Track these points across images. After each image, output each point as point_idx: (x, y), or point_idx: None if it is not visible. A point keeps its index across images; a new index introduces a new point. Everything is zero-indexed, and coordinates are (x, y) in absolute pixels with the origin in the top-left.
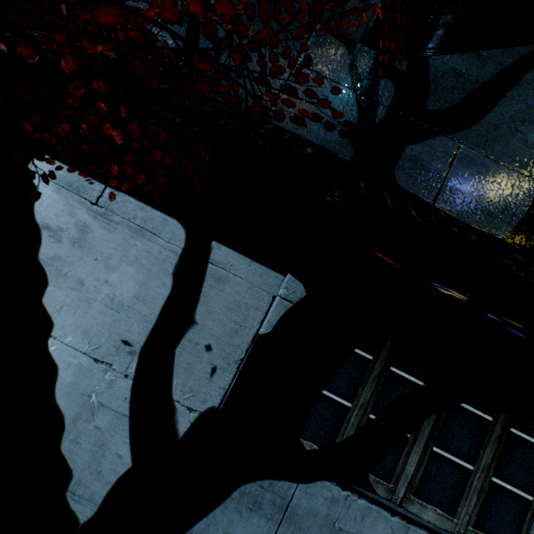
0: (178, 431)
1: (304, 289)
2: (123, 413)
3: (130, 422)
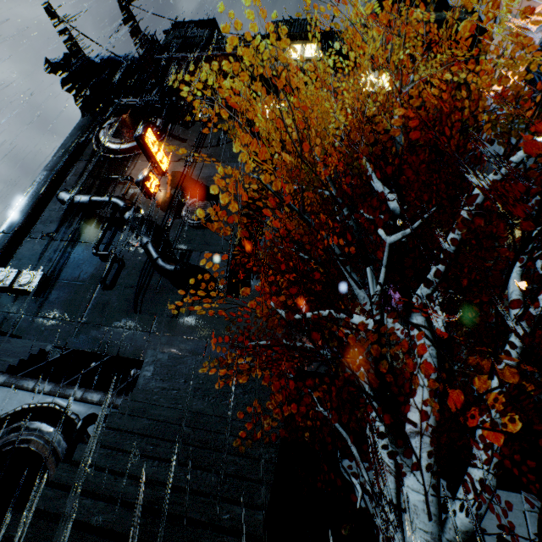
0: None
1: (537, 498)
2: None
3: None
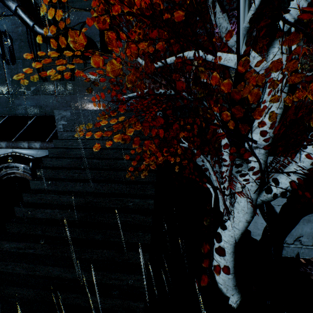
0: (277, 212)
1: None
2: (258, 213)
3: (261, 214)
